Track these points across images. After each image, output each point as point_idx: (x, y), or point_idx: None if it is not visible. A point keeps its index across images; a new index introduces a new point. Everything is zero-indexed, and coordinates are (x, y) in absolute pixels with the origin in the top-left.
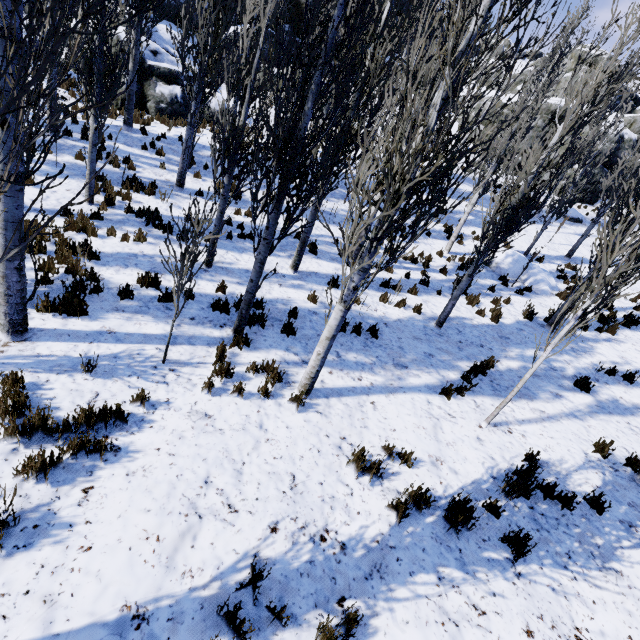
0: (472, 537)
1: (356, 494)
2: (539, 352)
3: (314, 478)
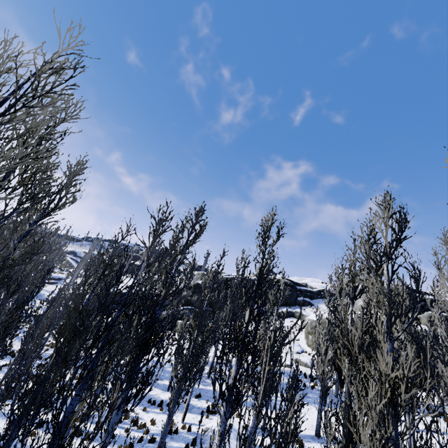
0: None
1: None
2: None
3: None
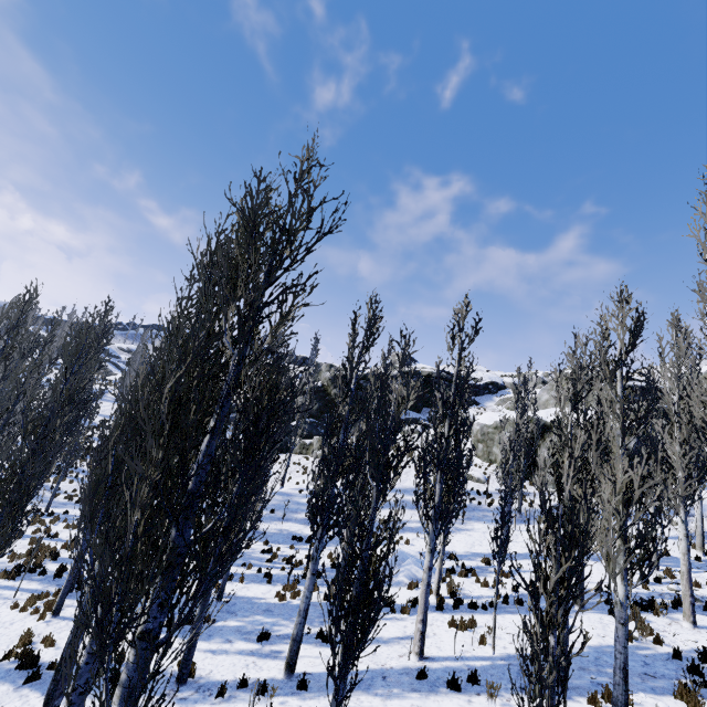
0: (25, 674)
1: (6, 650)
2: (280, 620)
3: (0, 641)
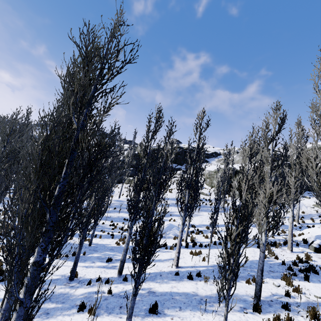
0: None
1: None
2: (117, 253)
3: None
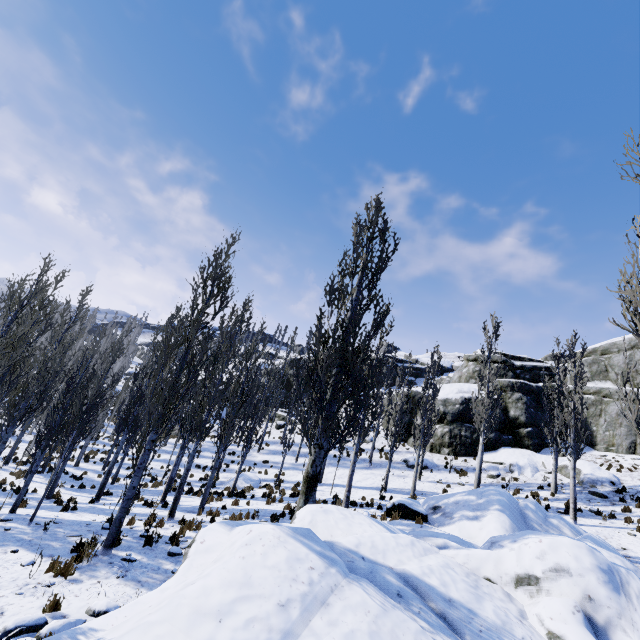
0: None
1: None
2: None
3: None
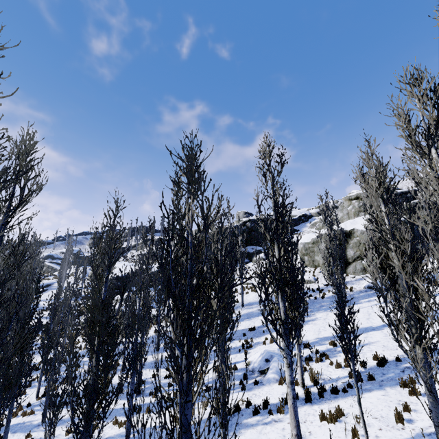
0: None
1: None
2: None
3: None
